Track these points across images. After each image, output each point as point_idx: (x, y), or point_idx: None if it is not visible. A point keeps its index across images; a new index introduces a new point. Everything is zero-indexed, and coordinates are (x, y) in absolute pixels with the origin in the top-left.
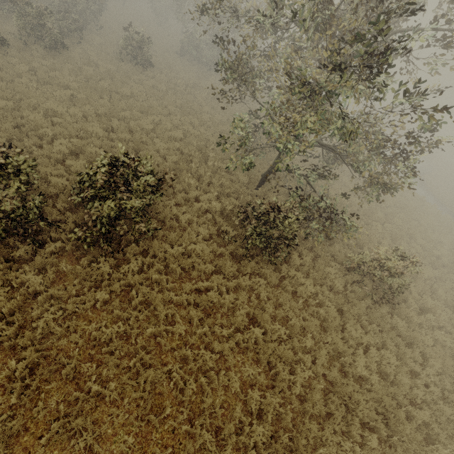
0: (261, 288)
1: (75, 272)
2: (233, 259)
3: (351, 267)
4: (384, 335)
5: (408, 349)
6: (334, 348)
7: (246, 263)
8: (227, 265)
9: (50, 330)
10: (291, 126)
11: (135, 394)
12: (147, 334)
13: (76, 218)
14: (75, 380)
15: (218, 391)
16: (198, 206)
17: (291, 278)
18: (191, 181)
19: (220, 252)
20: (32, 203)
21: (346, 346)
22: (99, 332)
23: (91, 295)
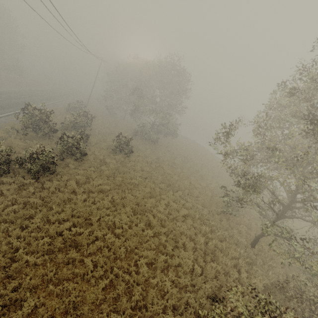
0: None
1: None
2: None
3: None
4: None
5: None
6: None
7: None
8: None
9: None
10: None
11: None
12: None
13: None
14: None
15: None
16: (254, 292)
17: None
18: (228, 262)
19: None
20: None
21: None
22: None
23: None
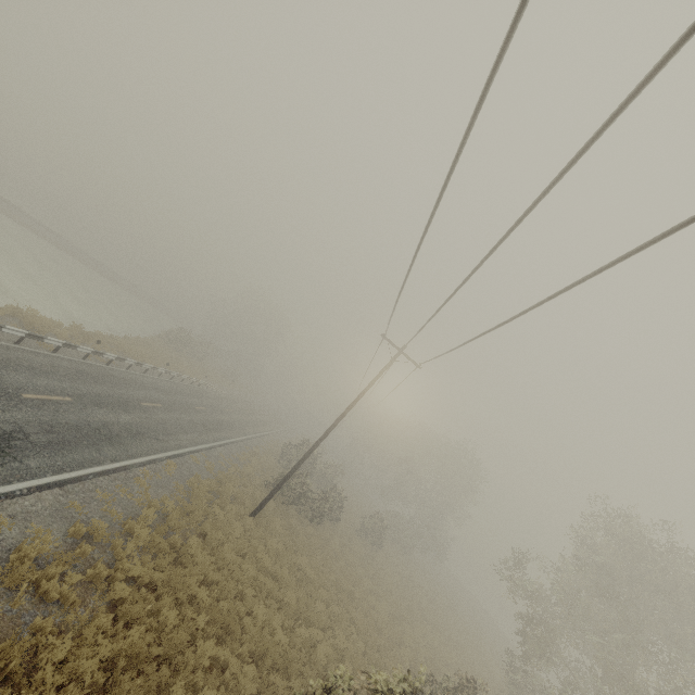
0: None
1: None
2: None
3: None
4: None
5: None
6: None
7: None
8: None
9: None
10: None
11: None
12: None
13: None
14: None
15: None
16: None
17: None
18: None
19: None
20: None
21: None
22: None
23: None
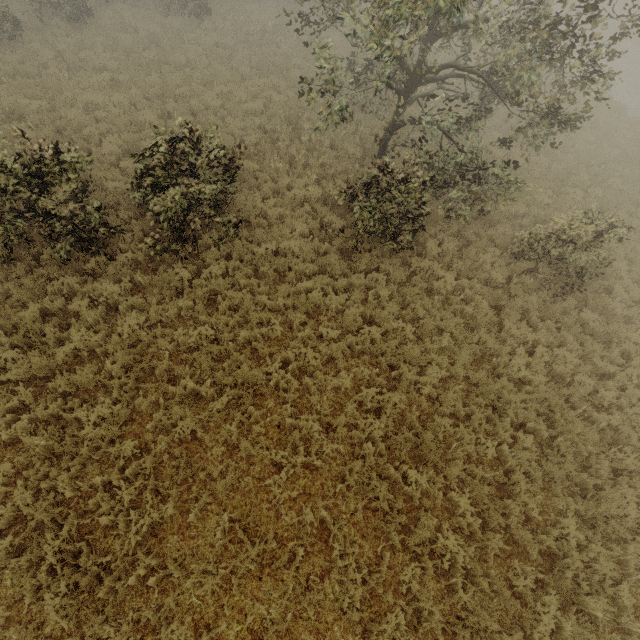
0: (380, 285)
1: (154, 284)
2: (343, 258)
3: (519, 251)
4: (564, 333)
5: (597, 345)
6: (484, 350)
7: (359, 258)
8: (332, 261)
9: (139, 340)
10: (384, 27)
11: (233, 391)
12: (240, 340)
13: (144, 225)
14: (171, 382)
15: (327, 391)
16: (289, 194)
17: (424, 273)
18: (279, 165)
19: (326, 250)
20: (88, 204)
21: (500, 345)
22: (187, 337)
23: (173, 305)
